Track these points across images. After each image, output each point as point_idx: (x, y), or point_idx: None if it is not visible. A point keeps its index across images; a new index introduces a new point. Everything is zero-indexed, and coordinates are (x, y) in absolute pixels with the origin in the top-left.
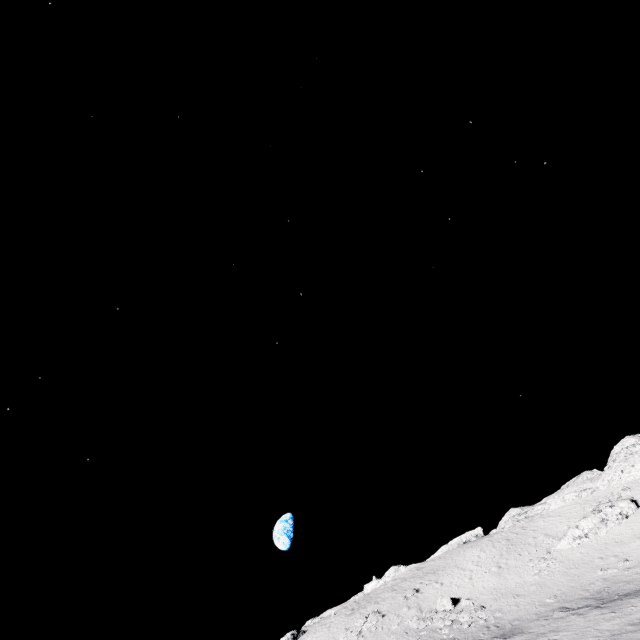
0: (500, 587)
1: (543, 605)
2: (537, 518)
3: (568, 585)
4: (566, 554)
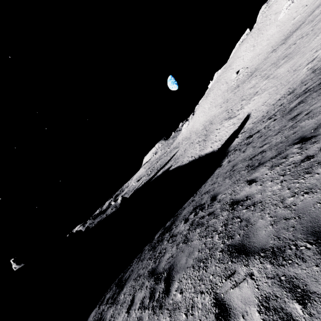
0: (253, 55)
1: (267, 53)
2: (273, 4)
3: (278, 37)
4: (282, 20)
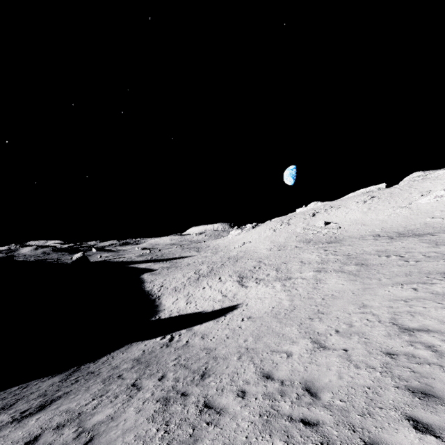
0: (359, 220)
1: (371, 232)
2: (429, 180)
3: (399, 224)
4: (420, 206)
